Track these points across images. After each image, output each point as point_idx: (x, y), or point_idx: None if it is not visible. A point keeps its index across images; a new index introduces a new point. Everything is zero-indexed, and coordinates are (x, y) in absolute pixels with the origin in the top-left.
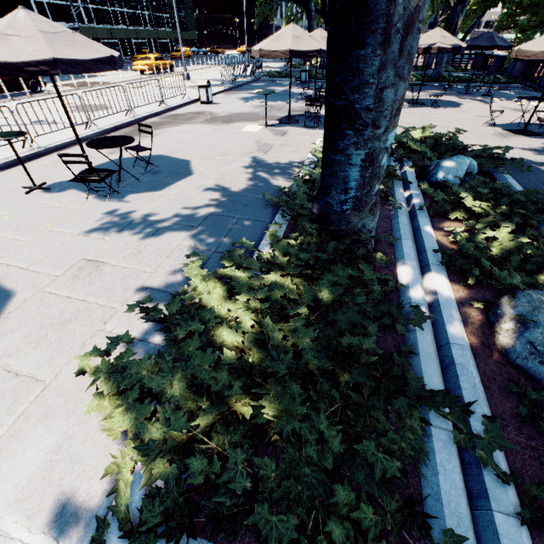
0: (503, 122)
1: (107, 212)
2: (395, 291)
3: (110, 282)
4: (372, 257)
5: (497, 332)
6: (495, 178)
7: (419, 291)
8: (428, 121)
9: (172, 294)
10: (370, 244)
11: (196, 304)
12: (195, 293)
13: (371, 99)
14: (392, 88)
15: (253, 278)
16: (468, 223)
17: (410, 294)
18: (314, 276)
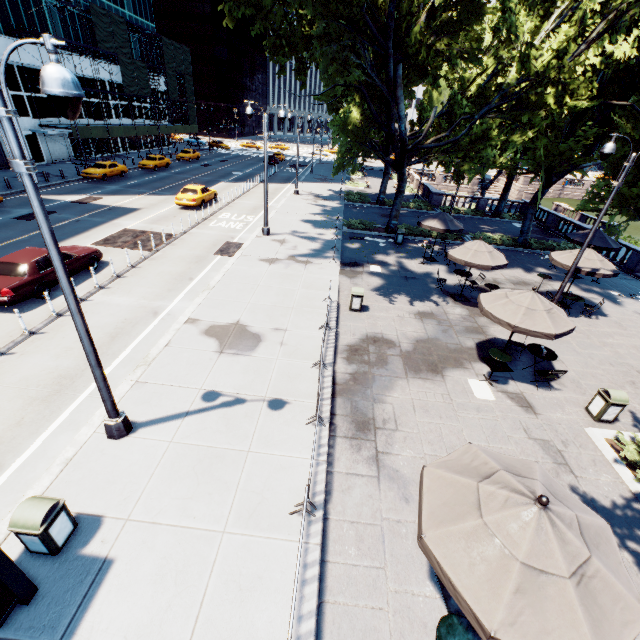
0: None
1: None
2: None
3: None
4: None
5: None
6: None
7: None
8: (621, 357)
9: None
10: None
11: None
12: None
13: None
14: None
15: None
16: None
17: None
18: None
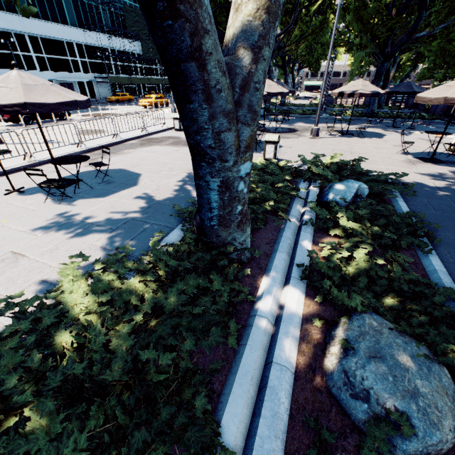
0: (416, 151)
1: (53, 213)
2: (250, 302)
3: (18, 273)
4: (226, 269)
5: (325, 355)
6: (388, 200)
7: (269, 303)
8: (350, 149)
9: (46, 290)
10: (243, 255)
11: (55, 302)
12: (65, 291)
13: (211, 139)
14: (230, 132)
15: (118, 281)
16: (330, 242)
17: (259, 306)
18: (166, 284)
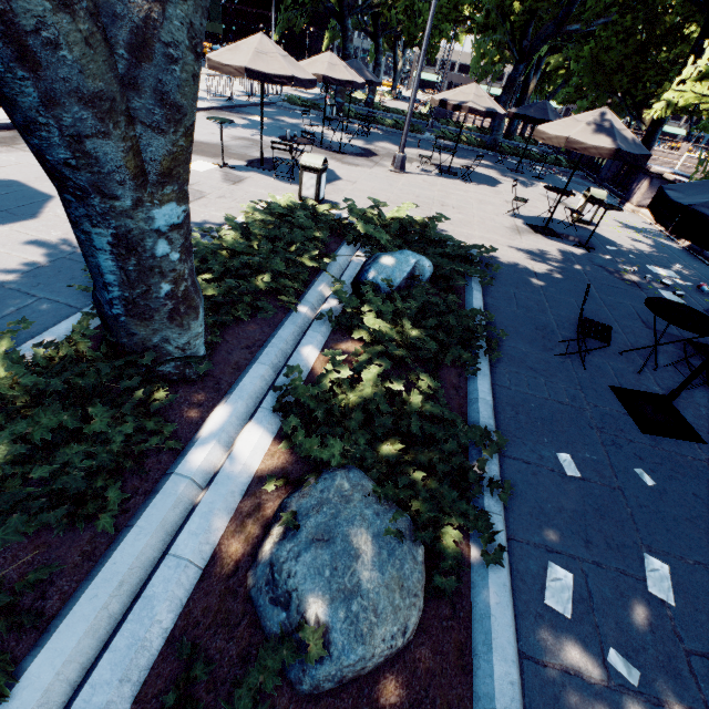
0: (531, 214)
1: None
2: (176, 450)
3: None
4: (125, 397)
5: (263, 536)
6: (462, 287)
7: (204, 453)
8: (444, 198)
9: None
10: (189, 367)
11: None
12: None
13: (63, 149)
14: (108, 139)
15: None
16: (332, 353)
17: (185, 458)
18: None
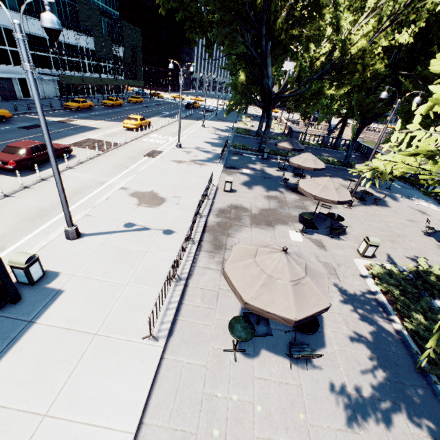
0: (429, 230)
1: (323, 388)
2: None
3: None
4: None
5: None
6: None
7: None
8: (390, 228)
9: None
10: None
11: None
12: None
13: None
14: None
15: None
16: None
17: None
18: None
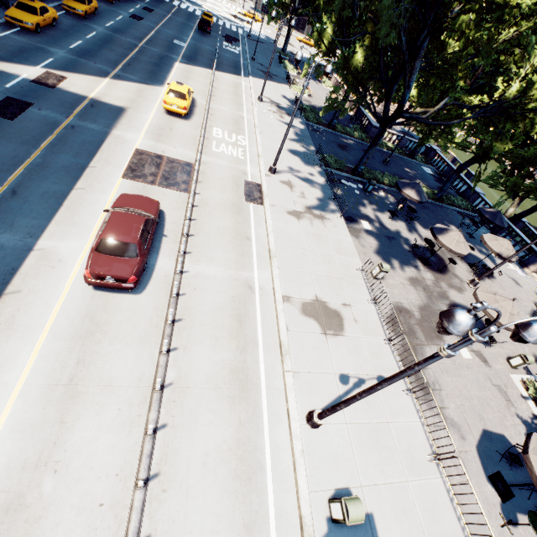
0: (529, 312)
1: None
2: None
3: None
4: None
5: None
6: None
7: None
8: None
9: None
10: None
11: None
12: None
13: None
14: None
15: None
16: None
17: None
18: None
